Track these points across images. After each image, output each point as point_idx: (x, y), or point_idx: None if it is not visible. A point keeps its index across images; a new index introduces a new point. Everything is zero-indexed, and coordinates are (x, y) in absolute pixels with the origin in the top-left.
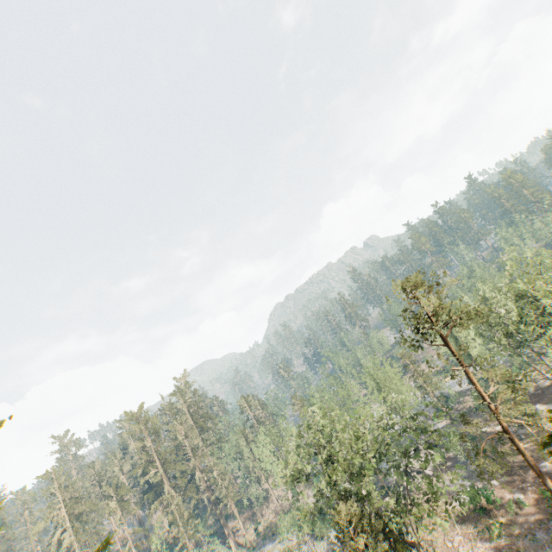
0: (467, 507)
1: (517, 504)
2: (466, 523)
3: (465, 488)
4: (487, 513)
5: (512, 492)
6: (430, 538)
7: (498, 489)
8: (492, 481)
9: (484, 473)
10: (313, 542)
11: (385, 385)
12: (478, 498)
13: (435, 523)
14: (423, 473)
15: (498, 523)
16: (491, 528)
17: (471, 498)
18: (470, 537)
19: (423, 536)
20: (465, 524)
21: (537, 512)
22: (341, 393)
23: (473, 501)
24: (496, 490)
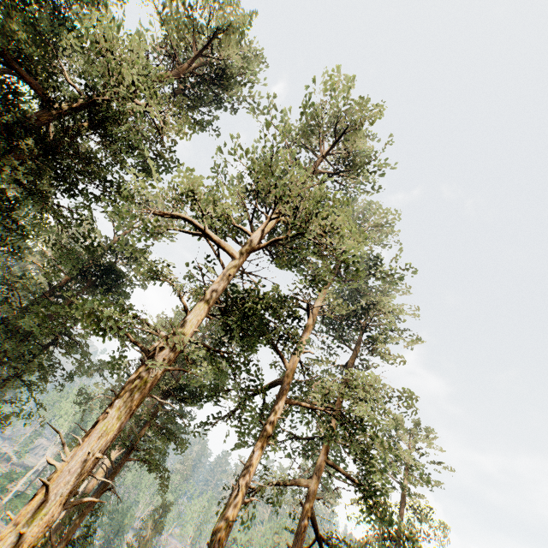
0: None
1: None
2: None
3: None
4: None
5: None
6: None
7: None
8: None
9: None
10: None
11: None
12: None
13: None
14: None
15: None
16: None
17: None
18: None
19: None
20: None
21: None
22: None
23: None
24: None
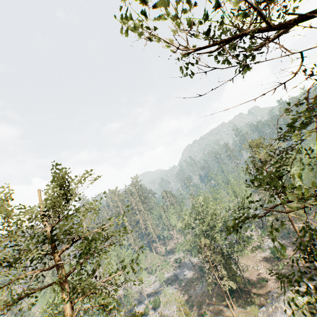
0: (270, 256)
1: (296, 258)
2: (267, 261)
3: (270, 247)
4: (279, 260)
5: (296, 253)
6: (247, 264)
7: (289, 251)
8: (287, 247)
9: (284, 244)
10: (191, 257)
11: (238, 194)
12: (276, 252)
13: (246, 253)
14: (252, 239)
15: (283, 264)
16: (279, 265)
17: (272, 252)
18: (267, 267)
19: (243, 263)
20: (266, 262)
21: (306, 263)
22: (214, 195)
23: (273, 253)
24: (288, 251)
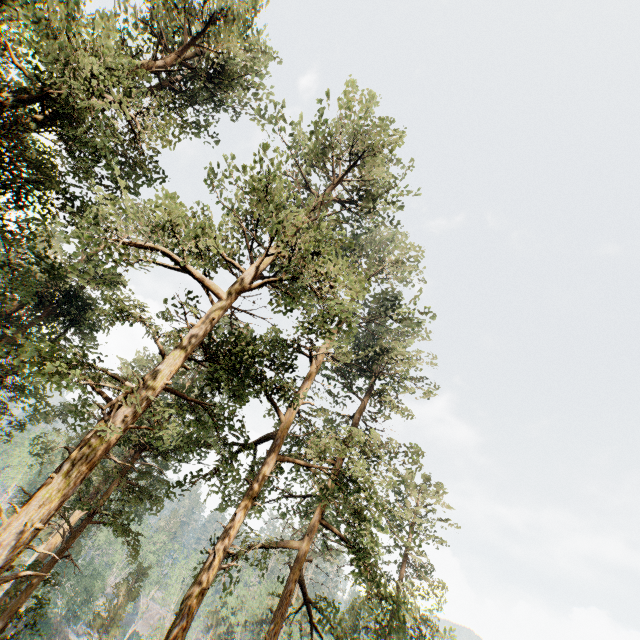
0: None
1: None
2: None
3: None
4: None
5: None
6: None
7: None
8: None
9: None
10: None
11: None
12: None
13: None
14: None
15: None
16: None
17: None
18: None
19: None
20: None
21: None
22: None
23: None
24: None
